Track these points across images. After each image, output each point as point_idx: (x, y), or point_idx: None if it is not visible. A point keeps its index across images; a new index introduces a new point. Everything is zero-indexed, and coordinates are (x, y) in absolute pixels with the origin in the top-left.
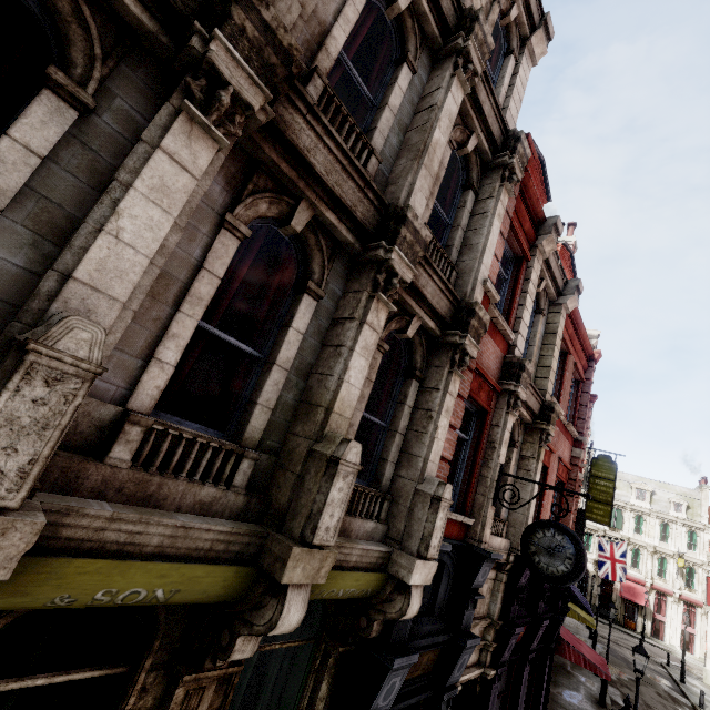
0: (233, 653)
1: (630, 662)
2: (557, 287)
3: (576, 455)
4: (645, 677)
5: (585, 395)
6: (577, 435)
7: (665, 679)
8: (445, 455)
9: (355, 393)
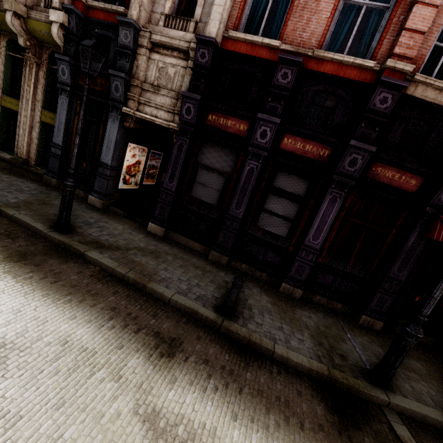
0: (19, 41)
1: None
2: None
3: None
4: None
5: None
6: None
7: None
8: None
9: None
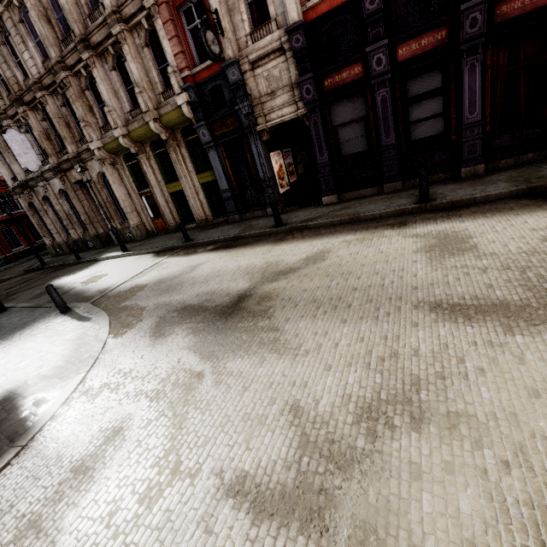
0: (162, 138)
1: None
2: None
3: None
4: None
5: None
6: None
7: None
8: (176, 53)
9: (137, 74)
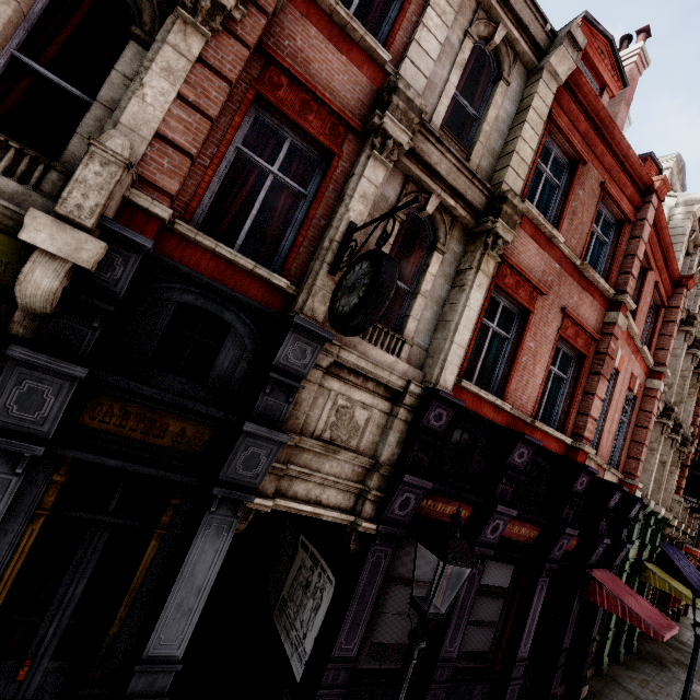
0: None
1: None
2: (533, 41)
3: (610, 320)
4: None
5: (634, 241)
6: (612, 292)
7: None
8: (174, 139)
9: None
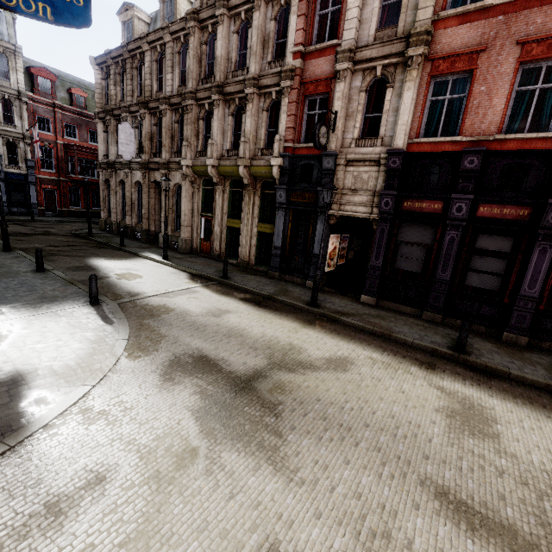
0: (244, 182)
1: None
2: None
3: None
4: None
5: None
6: None
7: None
8: (288, 126)
9: (249, 128)
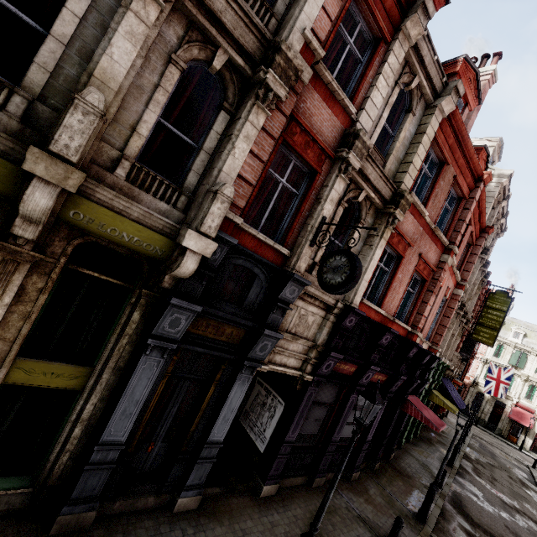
0: (14, 227)
1: (496, 456)
2: (433, 88)
3: (443, 260)
4: (504, 466)
5: (465, 211)
6: (447, 243)
7: (523, 472)
8: (245, 176)
9: (120, 70)
